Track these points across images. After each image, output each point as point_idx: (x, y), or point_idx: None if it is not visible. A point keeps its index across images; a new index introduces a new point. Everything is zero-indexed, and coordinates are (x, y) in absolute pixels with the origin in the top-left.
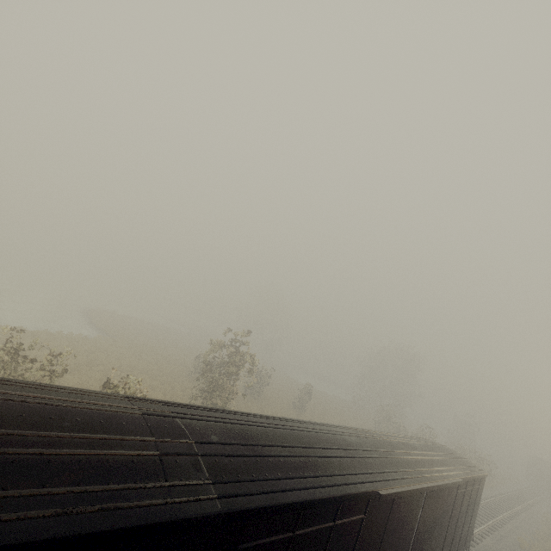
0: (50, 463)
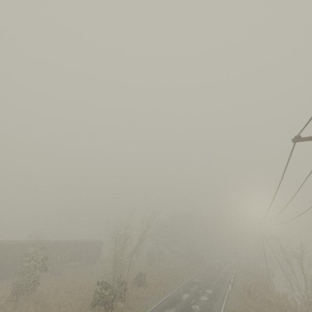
0: (10, 242)
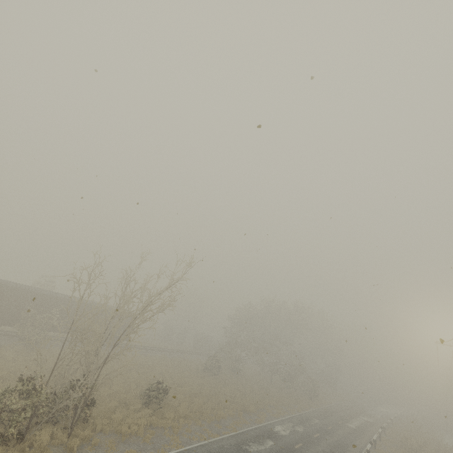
0: None
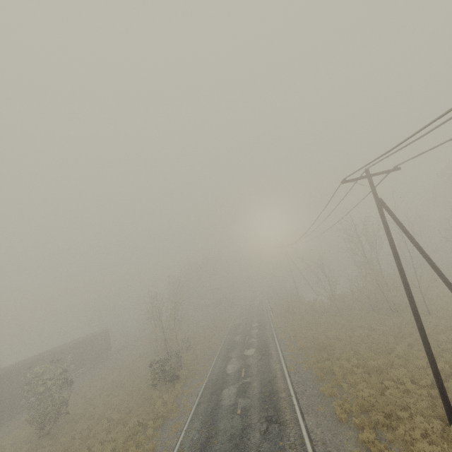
0: None
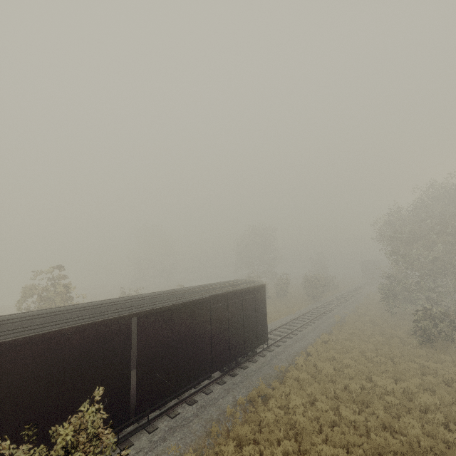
0: None
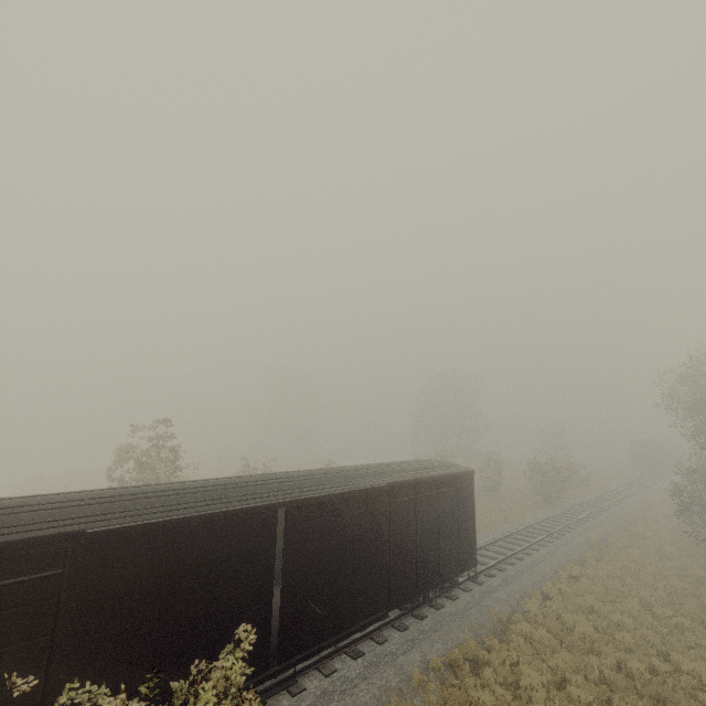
0: None
